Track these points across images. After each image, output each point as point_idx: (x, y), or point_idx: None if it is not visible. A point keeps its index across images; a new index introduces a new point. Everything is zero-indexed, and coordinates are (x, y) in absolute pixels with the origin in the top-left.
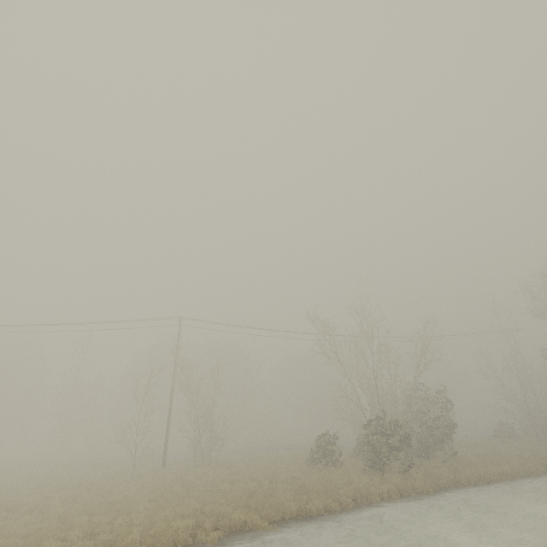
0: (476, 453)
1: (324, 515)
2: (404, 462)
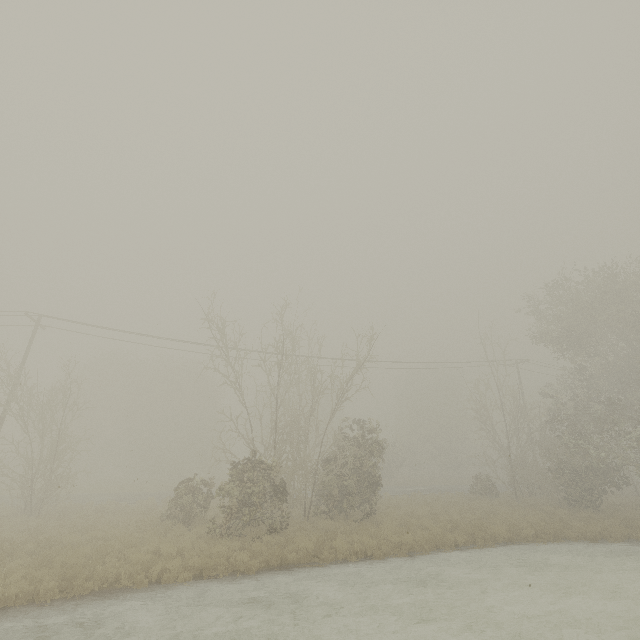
0: (412, 513)
1: (10, 609)
2: (274, 524)
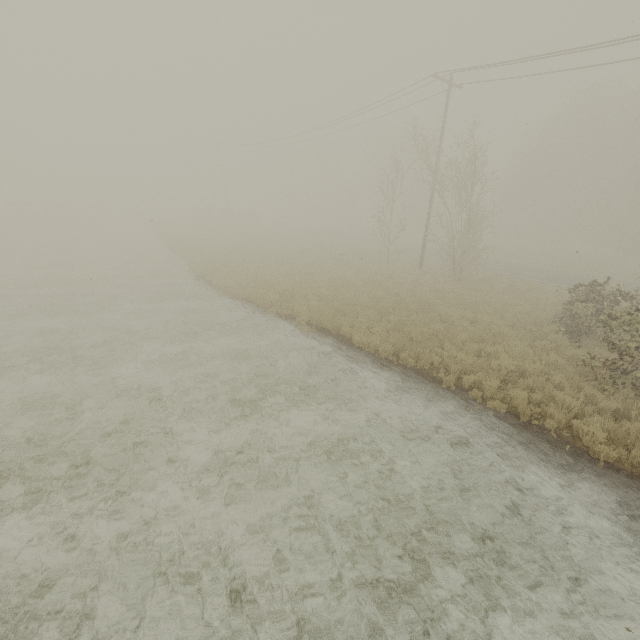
0: None
1: (363, 351)
2: None
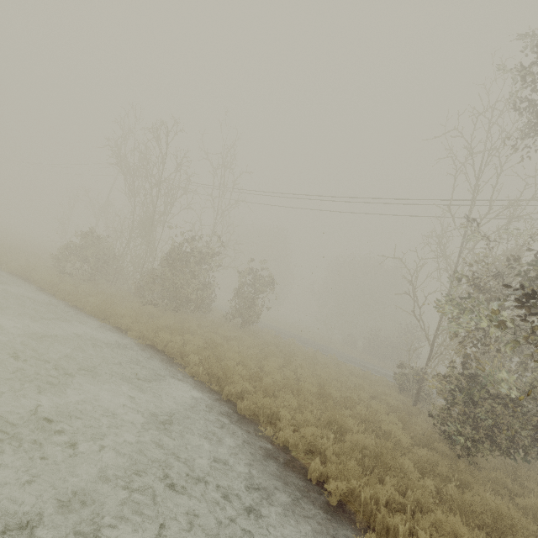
0: (213, 329)
1: None
2: (85, 275)
